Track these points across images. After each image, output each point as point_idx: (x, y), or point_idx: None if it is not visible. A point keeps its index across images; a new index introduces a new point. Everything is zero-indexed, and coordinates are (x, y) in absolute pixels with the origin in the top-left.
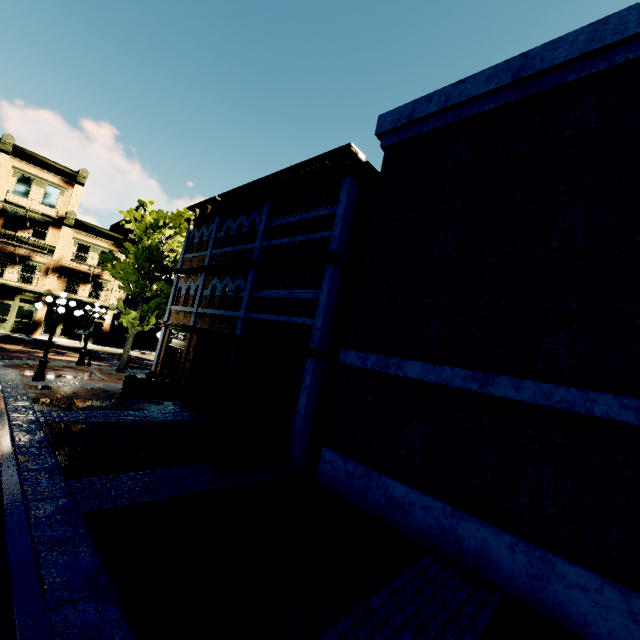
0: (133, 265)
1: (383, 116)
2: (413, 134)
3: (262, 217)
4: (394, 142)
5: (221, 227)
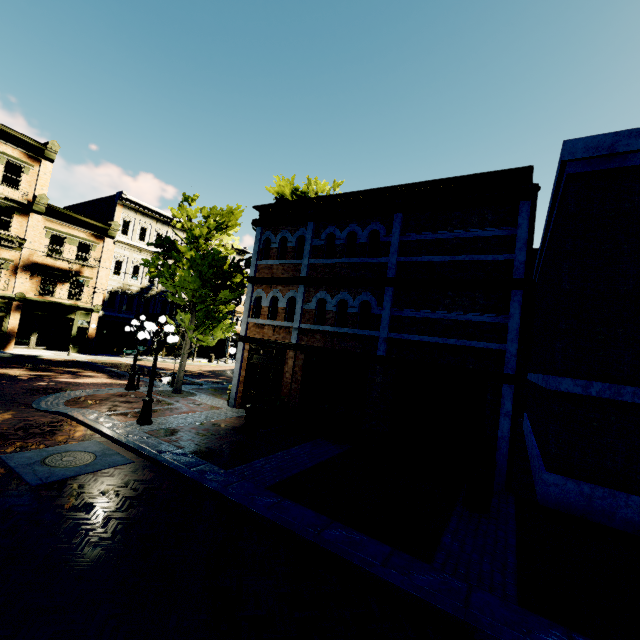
0: (195, 273)
1: (571, 142)
2: (613, 166)
3: (393, 230)
4: (587, 171)
5: (317, 233)
